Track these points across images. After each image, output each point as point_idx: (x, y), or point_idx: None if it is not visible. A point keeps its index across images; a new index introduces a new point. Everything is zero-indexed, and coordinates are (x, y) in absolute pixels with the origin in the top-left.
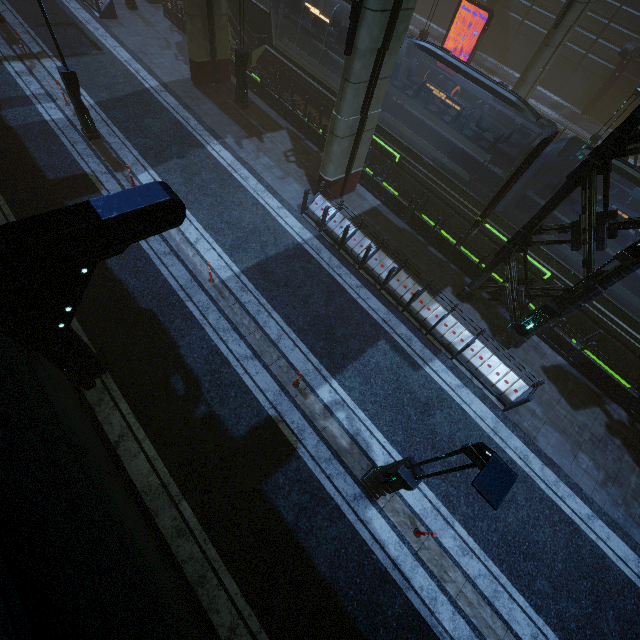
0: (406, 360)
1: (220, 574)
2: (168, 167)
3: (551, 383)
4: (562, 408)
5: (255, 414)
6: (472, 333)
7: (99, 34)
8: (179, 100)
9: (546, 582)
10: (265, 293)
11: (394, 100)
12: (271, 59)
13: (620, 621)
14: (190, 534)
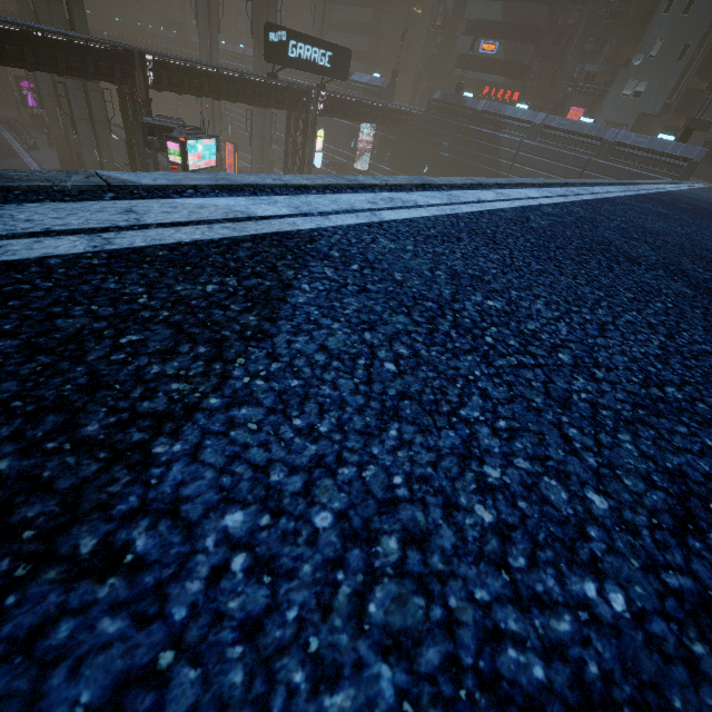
0: None
1: None
2: None
3: None
4: None
5: None
6: None
7: (22, 154)
8: None
9: None
10: None
11: None
12: None
13: None
14: None
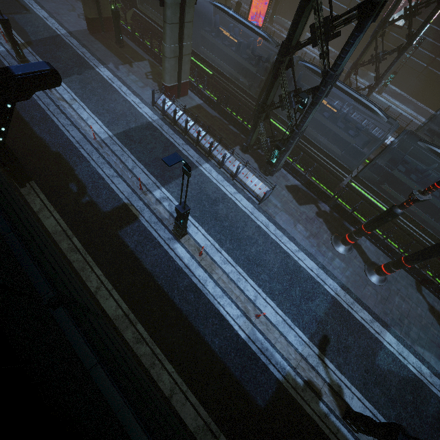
0: (206, 180)
1: (93, 267)
2: (71, 79)
3: (289, 193)
4: (293, 204)
5: (116, 202)
6: (243, 165)
7: (27, 1)
8: (79, 42)
9: (266, 276)
10: (127, 146)
11: (212, 41)
12: (138, 17)
13: (302, 292)
14: (77, 251)
